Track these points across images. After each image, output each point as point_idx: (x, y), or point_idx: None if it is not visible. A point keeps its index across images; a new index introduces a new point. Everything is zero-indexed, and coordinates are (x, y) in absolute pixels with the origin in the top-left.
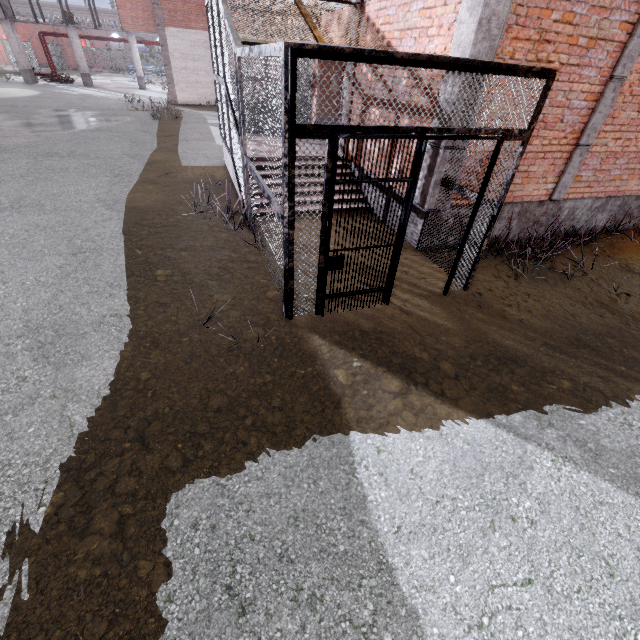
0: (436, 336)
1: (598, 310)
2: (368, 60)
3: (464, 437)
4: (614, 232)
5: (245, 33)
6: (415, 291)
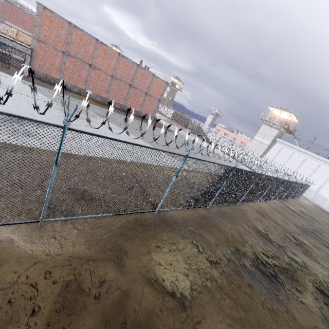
0: (12, 73)
1: (48, 86)
2: (1, 36)
3: (2, 72)
4: (78, 93)
5: (0, 30)
6: (17, 73)
